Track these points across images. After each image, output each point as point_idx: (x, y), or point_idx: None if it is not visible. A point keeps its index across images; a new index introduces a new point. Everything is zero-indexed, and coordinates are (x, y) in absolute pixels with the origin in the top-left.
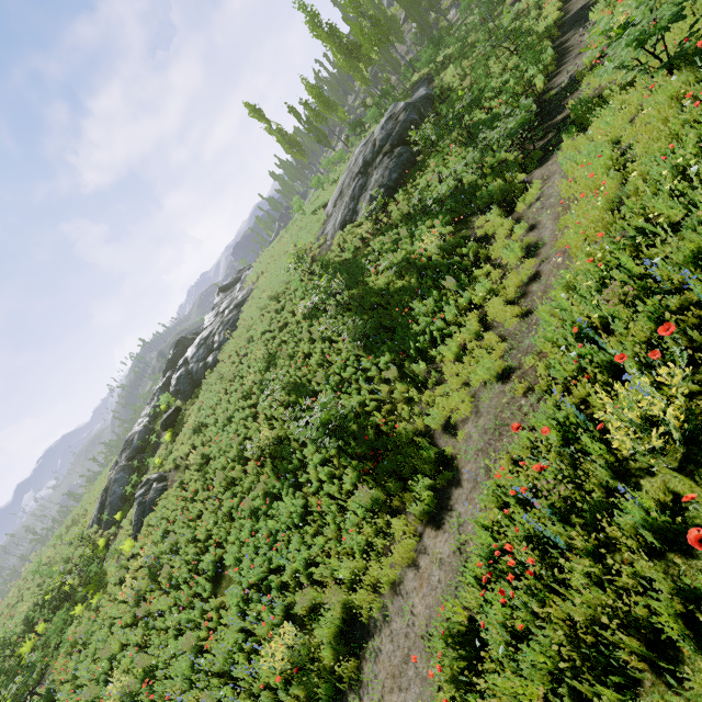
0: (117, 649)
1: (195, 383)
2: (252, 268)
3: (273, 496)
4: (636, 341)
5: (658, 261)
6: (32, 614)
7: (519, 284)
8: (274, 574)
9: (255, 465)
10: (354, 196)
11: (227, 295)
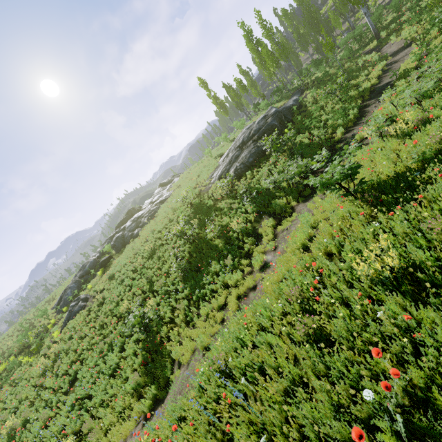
0: (25, 397)
1: (124, 243)
2: (179, 177)
3: (113, 346)
4: (207, 400)
5: (231, 360)
6: (9, 350)
7: (248, 287)
8: (90, 397)
9: (115, 321)
10: (231, 161)
11: (161, 191)
